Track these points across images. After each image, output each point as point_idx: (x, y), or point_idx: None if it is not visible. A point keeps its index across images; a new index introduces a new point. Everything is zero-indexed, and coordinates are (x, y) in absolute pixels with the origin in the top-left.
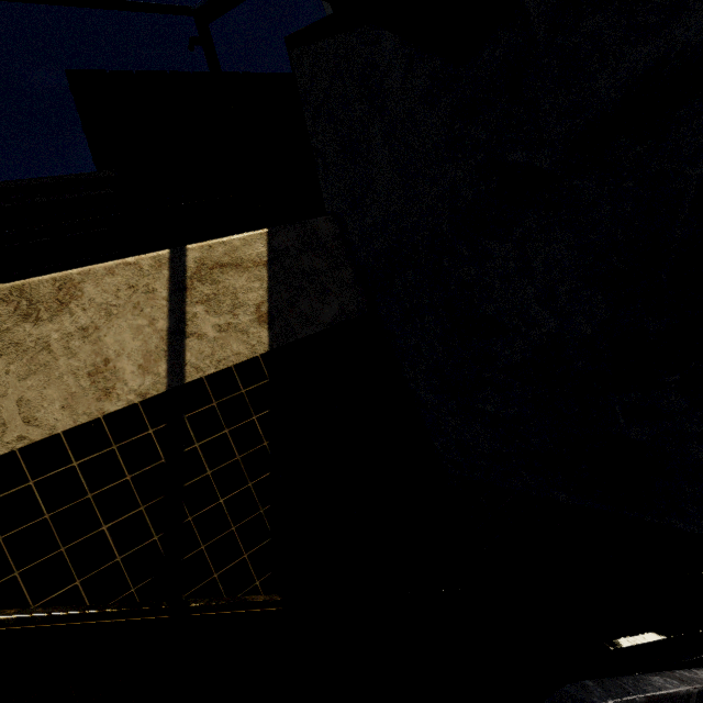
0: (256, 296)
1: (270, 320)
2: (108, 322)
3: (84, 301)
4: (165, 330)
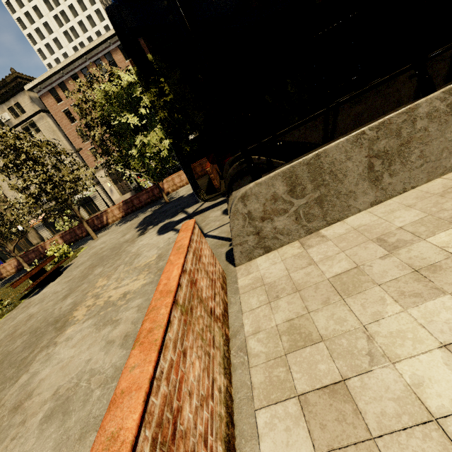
0: (444, 71)
1: (447, 79)
2: (403, 86)
3: (398, 81)
4: (416, 87)
